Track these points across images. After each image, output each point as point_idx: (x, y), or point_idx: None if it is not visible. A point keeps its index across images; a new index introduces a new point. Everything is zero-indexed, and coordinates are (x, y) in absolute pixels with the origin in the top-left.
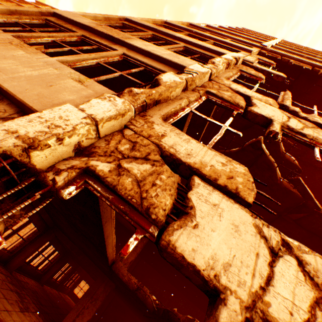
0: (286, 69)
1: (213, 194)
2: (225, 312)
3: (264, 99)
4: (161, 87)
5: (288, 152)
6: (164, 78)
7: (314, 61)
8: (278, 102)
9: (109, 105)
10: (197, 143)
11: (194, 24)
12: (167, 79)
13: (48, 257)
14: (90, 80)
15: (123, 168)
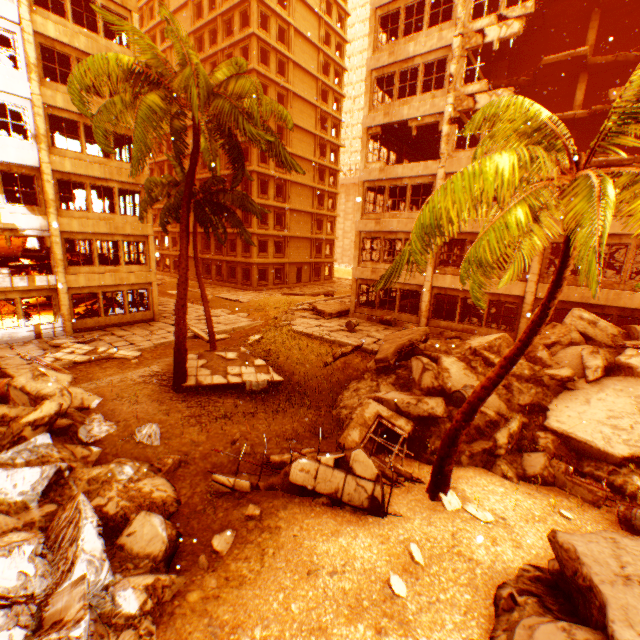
0: None
1: (479, 96)
2: None
3: (490, 23)
4: (453, 79)
5: None
6: (451, 72)
7: None
8: (497, 16)
9: (450, 99)
10: (471, 86)
11: None
12: (452, 72)
13: None
14: (434, 93)
15: (462, 107)
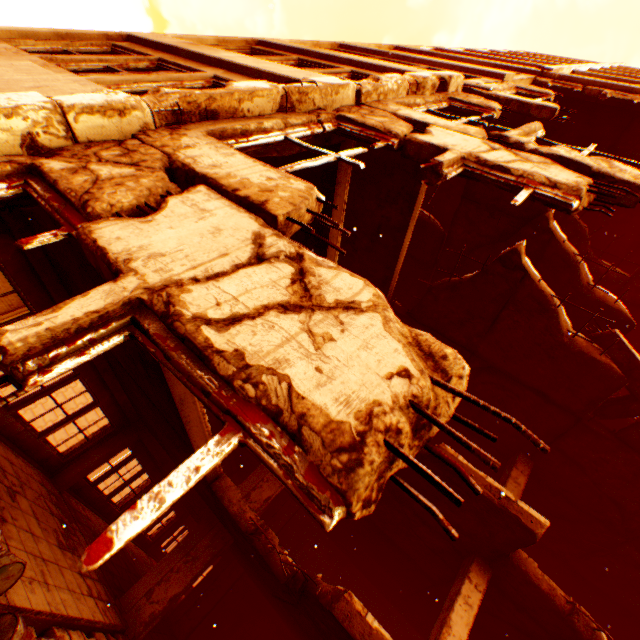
0: (599, 112)
1: (214, 202)
2: (109, 287)
3: (460, 128)
4: (219, 90)
5: (617, 295)
6: (239, 84)
7: None
8: (490, 133)
9: (100, 97)
10: (246, 158)
11: (405, 47)
12: (242, 85)
13: (130, 481)
14: None
15: (87, 170)
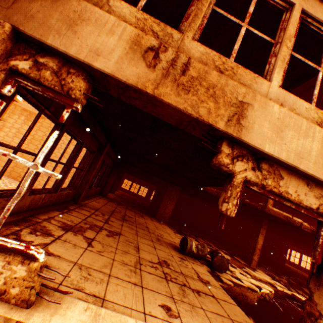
0: None
1: None
2: None
3: None
4: None
5: None
6: None
7: None
8: None
9: None
10: None
11: None
12: None
13: None
14: None
15: None
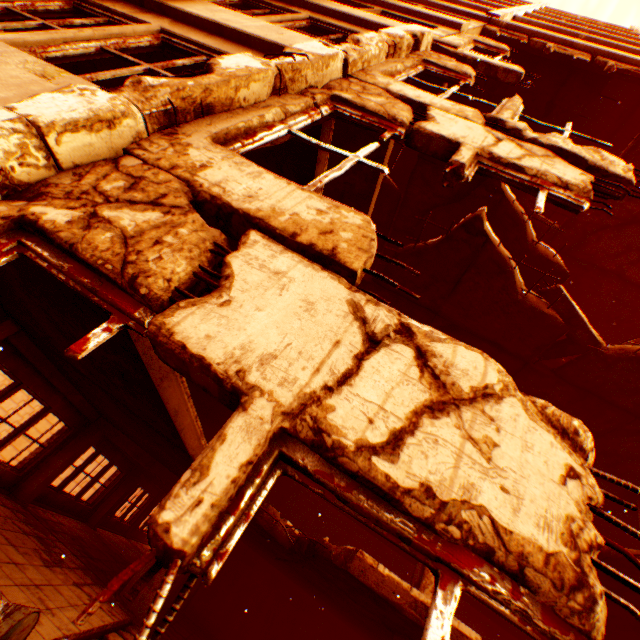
0: (541, 66)
1: (281, 258)
2: (241, 420)
3: (457, 110)
4: (211, 76)
5: (549, 245)
6: (225, 62)
7: (601, 46)
8: (486, 115)
9: (77, 102)
10: (277, 179)
11: None
12: (231, 65)
13: (98, 477)
14: (69, 74)
15: (101, 219)
